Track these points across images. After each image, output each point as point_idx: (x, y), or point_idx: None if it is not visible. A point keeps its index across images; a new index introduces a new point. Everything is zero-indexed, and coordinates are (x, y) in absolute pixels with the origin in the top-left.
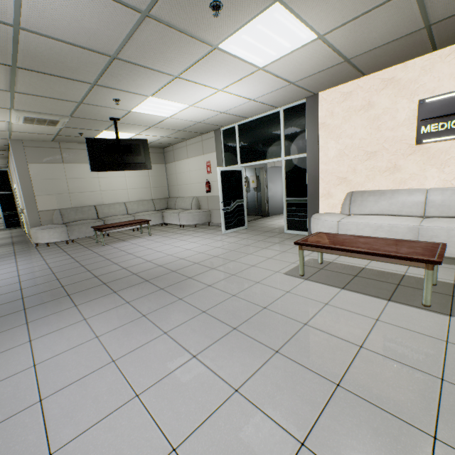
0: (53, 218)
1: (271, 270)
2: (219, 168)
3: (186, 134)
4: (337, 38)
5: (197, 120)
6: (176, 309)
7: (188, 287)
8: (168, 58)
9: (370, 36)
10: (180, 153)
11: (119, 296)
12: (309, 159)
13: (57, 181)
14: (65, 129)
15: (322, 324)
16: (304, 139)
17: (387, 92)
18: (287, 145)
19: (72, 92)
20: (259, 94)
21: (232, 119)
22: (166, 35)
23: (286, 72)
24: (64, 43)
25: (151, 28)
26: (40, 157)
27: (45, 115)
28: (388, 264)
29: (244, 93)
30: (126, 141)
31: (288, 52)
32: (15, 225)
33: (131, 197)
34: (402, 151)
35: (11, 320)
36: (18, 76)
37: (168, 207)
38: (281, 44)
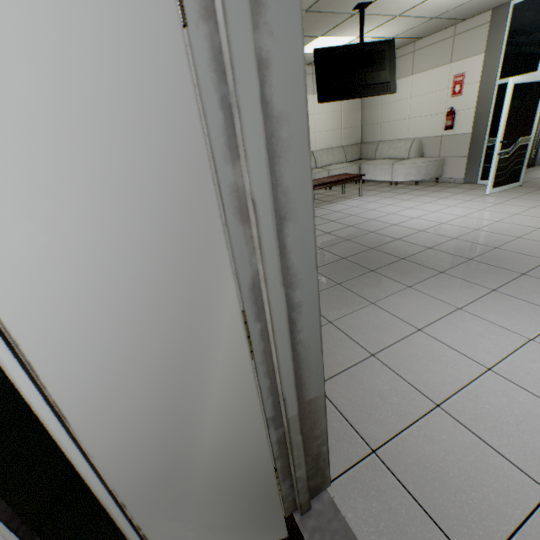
0: None
1: None
2: (513, 79)
3: (431, 27)
4: None
5: None
6: None
7: None
8: None
9: None
10: (397, 68)
11: (460, 279)
12: None
13: None
14: None
15: None
16: None
17: None
18: None
19: None
20: None
21: None
22: None
23: None
24: None
25: None
26: None
27: None
28: None
29: None
30: (366, 46)
31: None
32: None
33: (318, 144)
34: None
35: (343, 297)
36: None
37: (362, 158)
38: None
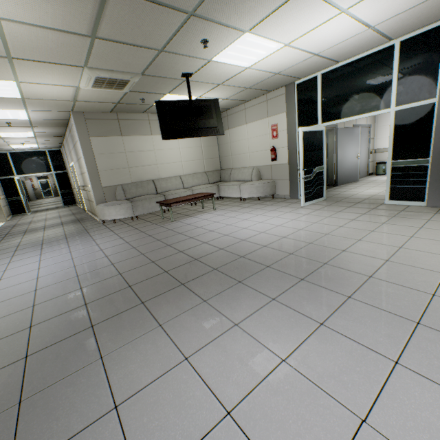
0: (116, 194)
1: None
2: (301, 128)
3: (250, 94)
4: None
5: (277, 70)
6: (363, 315)
7: (339, 278)
8: None
9: None
10: (236, 119)
11: (251, 288)
12: None
13: (117, 155)
14: (129, 93)
15: None
16: (434, 79)
17: None
18: (401, 90)
19: (159, 32)
20: (389, 16)
21: (320, 65)
22: None
23: None
24: None
25: None
26: (100, 130)
27: (117, 74)
28: None
29: (371, 14)
30: (196, 102)
31: None
32: (71, 202)
33: (185, 170)
34: None
35: (136, 320)
36: (108, 6)
37: (221, 180)
38: None
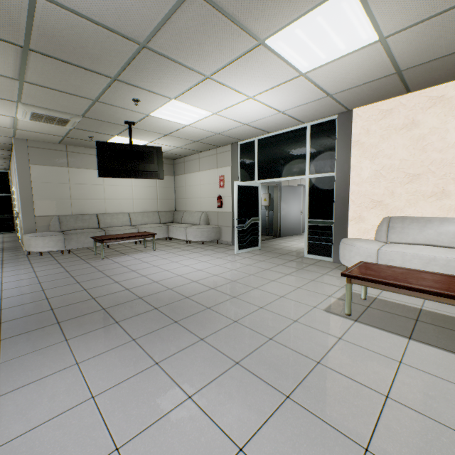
0: (50, 225)
1: (307, 304)
2: (236, 182)
3: (201, 146)
4: (399, 43)
5: (217, 131)
6: (199, 356)
7: (208, 322)
8: (204, 52)
9: (436, 43)
10: (192, 166)
11: (123, 328)
12: (338, 179)
13: (59, 185)
14: (74, 130)
15: (412, 398)
16: (333, 157)
17: (435, 111)
18: (313, 162)
19: (89, 87)
20: (290, 106)
21: (253, 132)
22: (210, 20)
23: (328, 81)
24: (88, 21)
25: (195, 10)
26: (44, 159)
27: (55, 112)
28: (448, 305)
29: (275, 103)
30: (139, 147)
31: (340, 56)
32: (9, 229)
33: (136, 207)
34: (452, 175)
35: None
36: (30, 61)
37: (174, 221)
38: (336, 45)
